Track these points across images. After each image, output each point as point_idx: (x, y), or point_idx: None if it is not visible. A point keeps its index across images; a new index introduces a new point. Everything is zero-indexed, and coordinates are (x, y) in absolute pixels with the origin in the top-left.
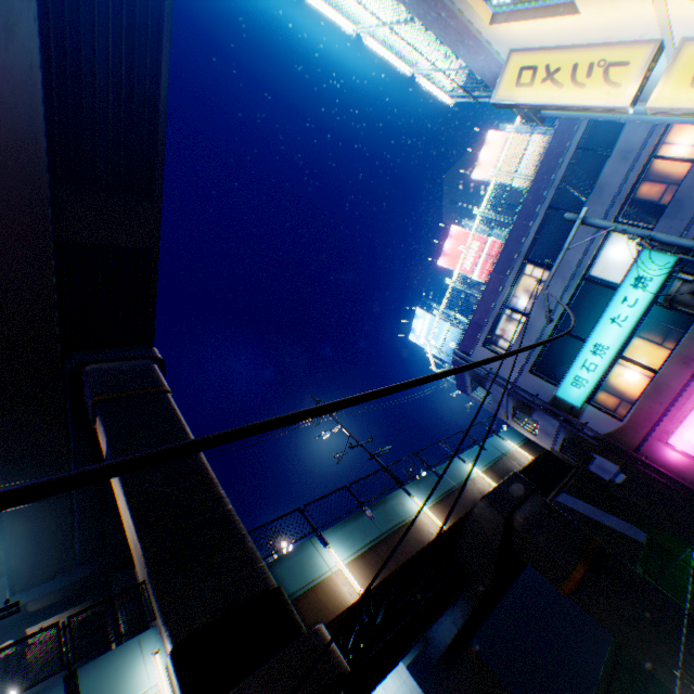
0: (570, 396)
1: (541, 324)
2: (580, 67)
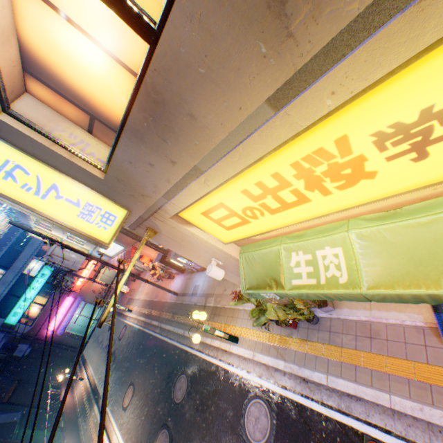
0: (13, 320)
1: (2, 291)
2: (50, 236)
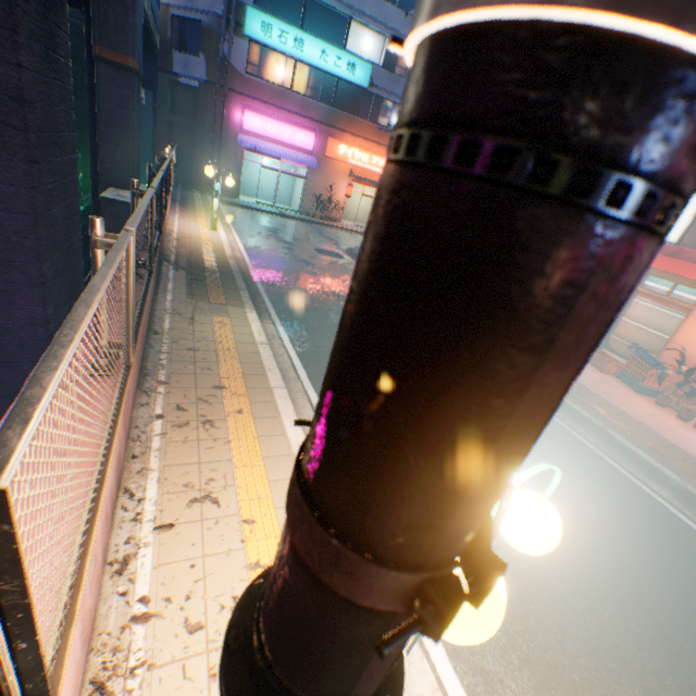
0: (253, 25)
1: None
2: None
